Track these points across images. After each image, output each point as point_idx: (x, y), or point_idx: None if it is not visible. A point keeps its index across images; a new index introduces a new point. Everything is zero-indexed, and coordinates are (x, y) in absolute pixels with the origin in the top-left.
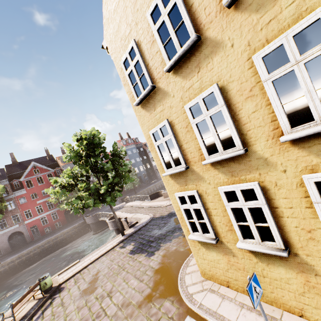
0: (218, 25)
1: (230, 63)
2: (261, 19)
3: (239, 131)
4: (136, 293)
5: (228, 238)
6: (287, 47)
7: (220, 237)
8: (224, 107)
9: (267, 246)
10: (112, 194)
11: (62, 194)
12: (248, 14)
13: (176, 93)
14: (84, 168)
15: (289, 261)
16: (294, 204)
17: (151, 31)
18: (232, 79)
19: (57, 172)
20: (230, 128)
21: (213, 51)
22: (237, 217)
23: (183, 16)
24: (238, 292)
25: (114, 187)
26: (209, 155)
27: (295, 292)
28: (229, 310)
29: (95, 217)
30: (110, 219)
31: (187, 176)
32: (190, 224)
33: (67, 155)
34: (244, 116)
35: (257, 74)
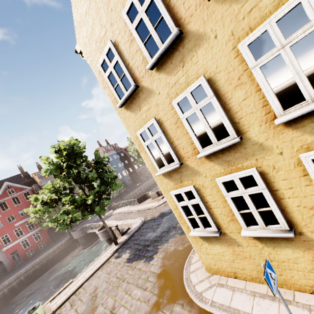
0: (199, 18)
1: (215, 55)
2: (242, 8)
3: (231, 120)
4: (142, 304)
5: (231, 228)
6: (272, 33)
7: (223, 229)
8: (214, 98)
9: (272, 230)
10: (100, 204)
11: (45, 212)
12: (229, 5)
13: (162, 90)
14: (66, 180)
15: (294, 240)
16: (294, 184)
17: (129, 30)
18: (219, 70)
19: (35, 189)
20: (222, 118)
21: (196, 44)
22: (238, 206)
23: (162, 12)
24: (246, 281)
25: (101, 196)
26: (203, 148)
27: (303, 270)
28: (243, 302)
29: (82, 230)
30: (100, 230)
31: (181, 173)
32: (189, 221)
33: (47, 169)
34: (234, 105)
35: (244, 63)
